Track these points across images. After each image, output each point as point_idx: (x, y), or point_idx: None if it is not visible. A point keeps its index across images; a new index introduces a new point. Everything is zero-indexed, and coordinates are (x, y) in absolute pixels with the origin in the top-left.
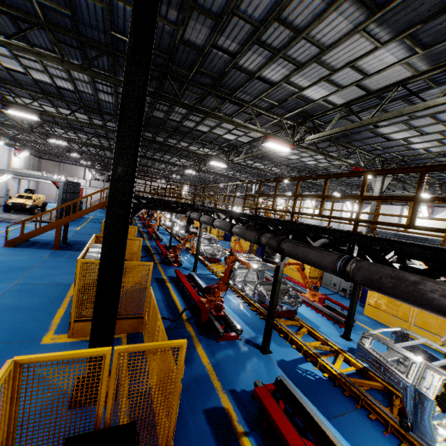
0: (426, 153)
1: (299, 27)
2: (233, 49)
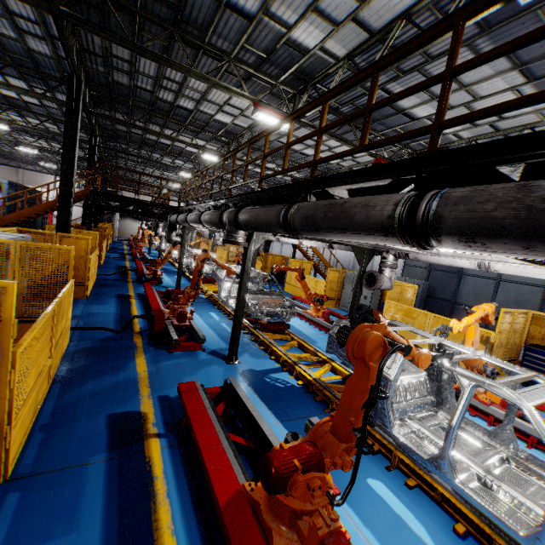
0: (458, 140)
1: None
2: None
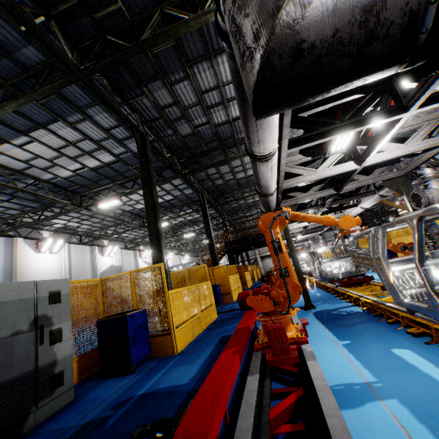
0: None
1: (215, 85)
2: (205, 120)
